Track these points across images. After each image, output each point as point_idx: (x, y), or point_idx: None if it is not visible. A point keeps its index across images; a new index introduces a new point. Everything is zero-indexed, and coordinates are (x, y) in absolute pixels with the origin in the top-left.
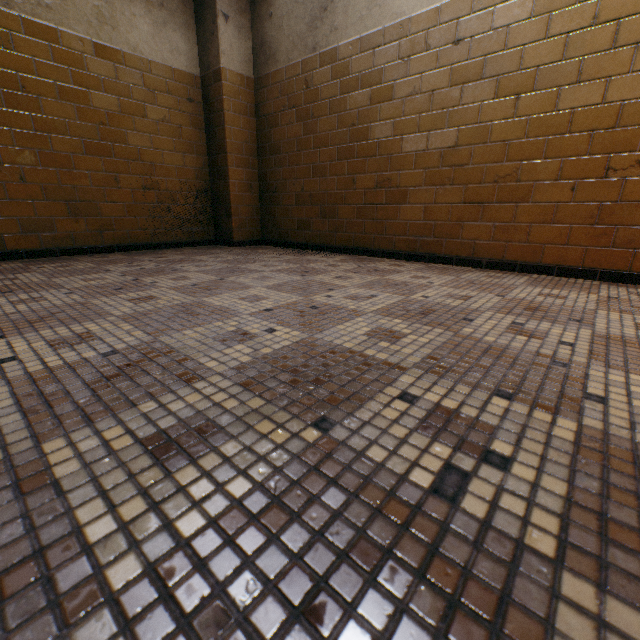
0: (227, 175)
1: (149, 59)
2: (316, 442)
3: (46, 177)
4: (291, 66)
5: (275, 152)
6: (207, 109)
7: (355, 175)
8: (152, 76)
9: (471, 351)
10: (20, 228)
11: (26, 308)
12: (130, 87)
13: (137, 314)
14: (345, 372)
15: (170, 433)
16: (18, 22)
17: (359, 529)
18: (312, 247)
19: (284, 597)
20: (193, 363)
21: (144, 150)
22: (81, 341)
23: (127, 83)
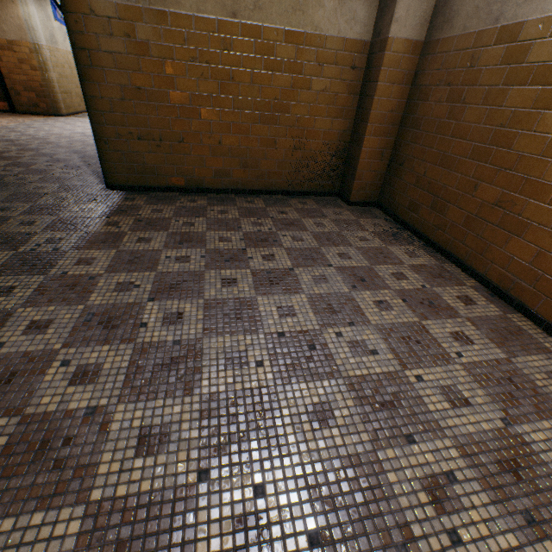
0: (361, 143)
1: (326, 34)
2: (191, 483)
3: (233, 141)
4: (463, 36)
5: (415, 126)
6: (366, 76)
7: (479, 181)
8: (324, 50)
9: (356, 479)
10: (213, 174)
11: (177, 268)
12: (303, 64)
13: (214, 301)
14: (256, 438)
15: (152, 429)
16: (238, 27)
17: (157, 547)
18: (412, 230)
19: (117, 549)
20: (199, 375)
21: (301, 118)
22: (176, 320)
23: (302, 61)
